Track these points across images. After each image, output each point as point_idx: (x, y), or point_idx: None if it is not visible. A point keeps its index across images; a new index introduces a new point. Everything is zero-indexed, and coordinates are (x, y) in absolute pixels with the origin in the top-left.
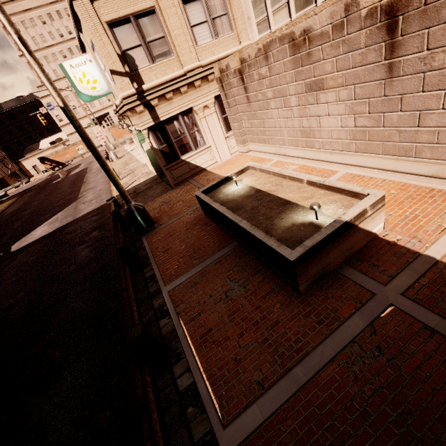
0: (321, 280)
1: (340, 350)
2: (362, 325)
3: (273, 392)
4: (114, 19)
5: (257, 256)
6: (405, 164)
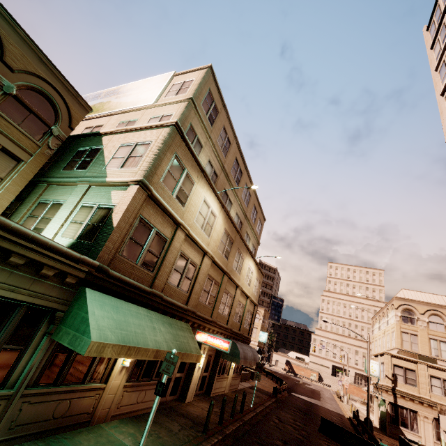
0: None
1: None
2: None
3: None
4: (396, 364)
5: None
6: None
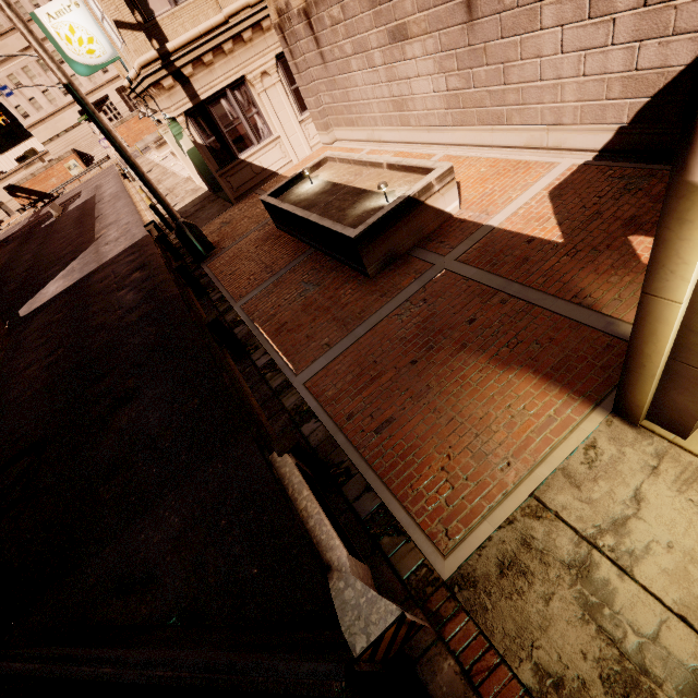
0: (392, 264)
1: (395, 309)
2: (416, 288)
3: (337, 347)
4: None
5: (332, 254)
6: (500, 135)
